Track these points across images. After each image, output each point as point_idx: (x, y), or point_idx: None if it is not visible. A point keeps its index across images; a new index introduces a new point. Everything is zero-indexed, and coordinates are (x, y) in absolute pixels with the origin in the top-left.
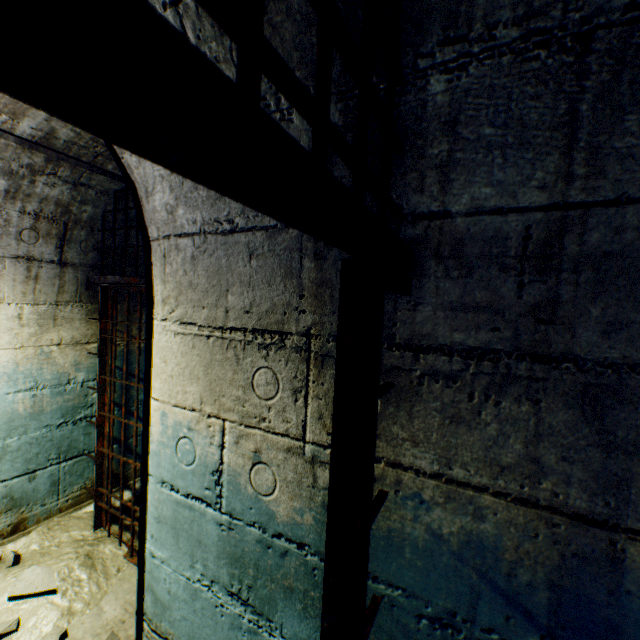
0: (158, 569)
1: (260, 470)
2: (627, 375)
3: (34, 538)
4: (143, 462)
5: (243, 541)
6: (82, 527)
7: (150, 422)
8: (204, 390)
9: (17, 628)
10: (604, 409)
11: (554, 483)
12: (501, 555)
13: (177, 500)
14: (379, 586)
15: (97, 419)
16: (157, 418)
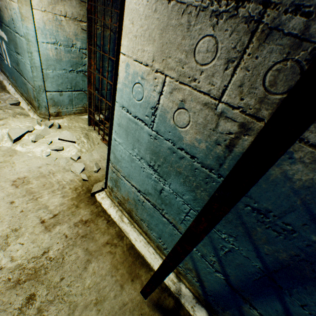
0: (117, 146)
1: (181, 113)
2: None
3: (65, 121)
4: (113, 94)
5: (160, 146)
6: (83, 123)
7: (118, 70)
8: (156, 51)
9: (63, 150)
10: None
11: None
12: None
13: (129, 118)
14: None
15: (87, 73)
16: (123, 68)
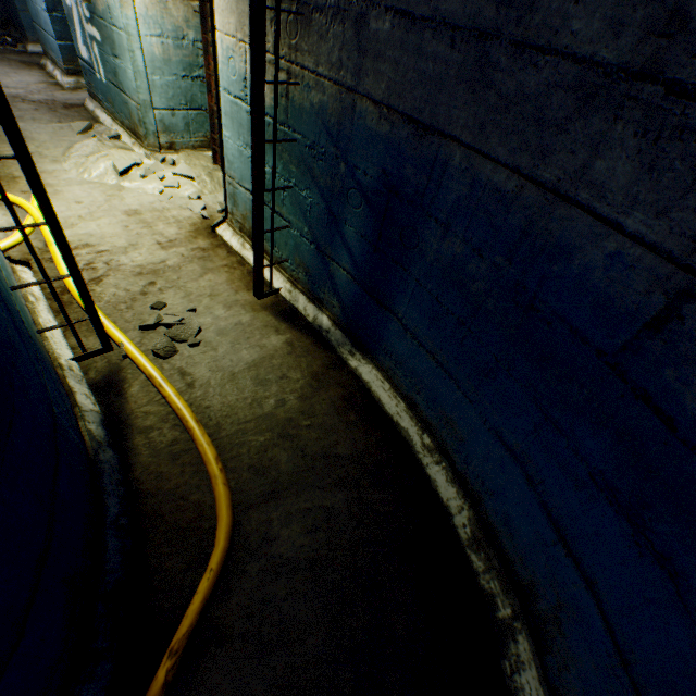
0: (228, 144)
1: None
2: (369, 9)
3: (181, 158)
4: (216, 78)
5: None
6: (207, 162)
7: (217, 50)
8: (237, 22)
9: (179, 187)
10: (361, 30)
11: (344, 73)
12: (328, 113)
13: (231, 101)
14: (296, 136)
15: (205, 77)
16: (219, 46)
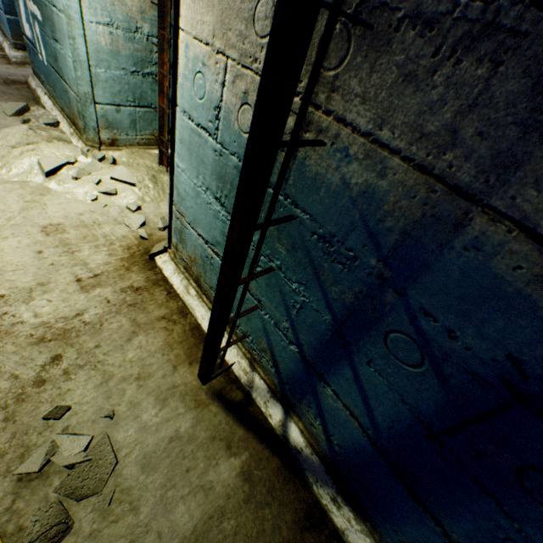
0: (180, 176)
1: (245, 111)
2: None
3: (124, 155)
4: (173, 93)
5: (227, 166)
6: (151, 161)
7: (178, 56)
8: (216, 22)
9: (116, 194)
10: None
11: (456, 157)
12: (382, 206)
13: (192, 129)
14: (297, 211)
15: (158, 76)
16: (182, 51)
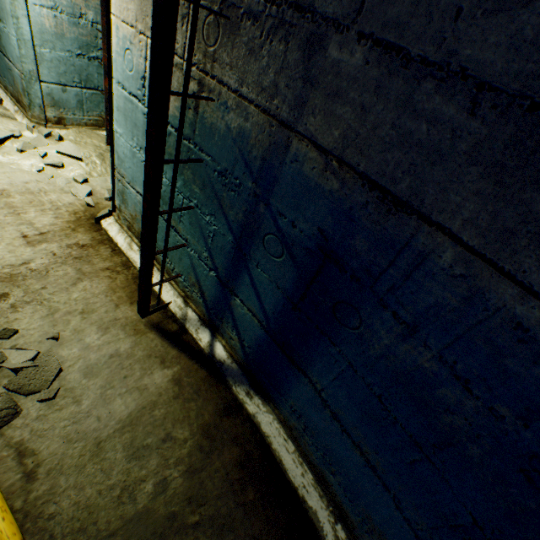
0: (119, 140)
1: None
2: (330, 29)
3: (71, 133)
4: (109, 67)
5: None
6: (100, 141)
7: (112, 36)
8: (138, 10)
9: (63, 167)
10: (313, 54)
11: (279, 102)
12: (249, 142)
13: (126, 97)
14: (203, 155)
15: (103, 60)
16: (114, 32)
